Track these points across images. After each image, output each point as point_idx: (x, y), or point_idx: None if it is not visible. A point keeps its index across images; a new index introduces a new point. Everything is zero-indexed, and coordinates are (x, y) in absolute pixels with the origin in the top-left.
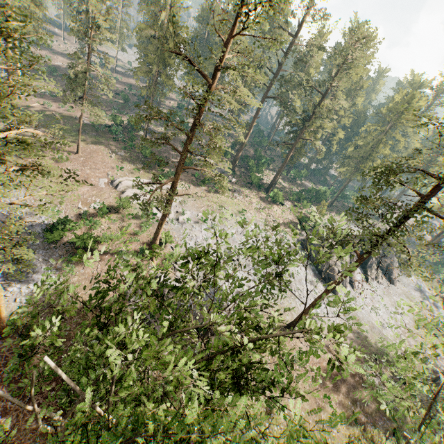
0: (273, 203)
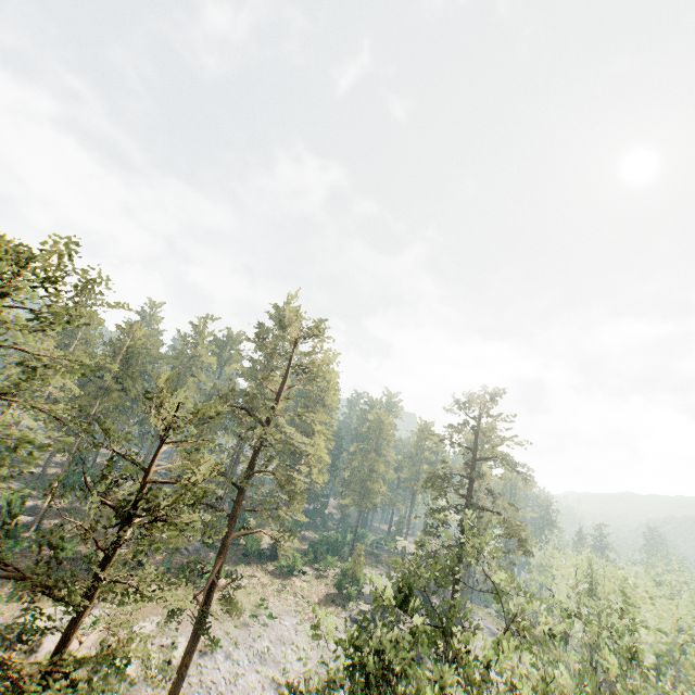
0: (291, 575)
